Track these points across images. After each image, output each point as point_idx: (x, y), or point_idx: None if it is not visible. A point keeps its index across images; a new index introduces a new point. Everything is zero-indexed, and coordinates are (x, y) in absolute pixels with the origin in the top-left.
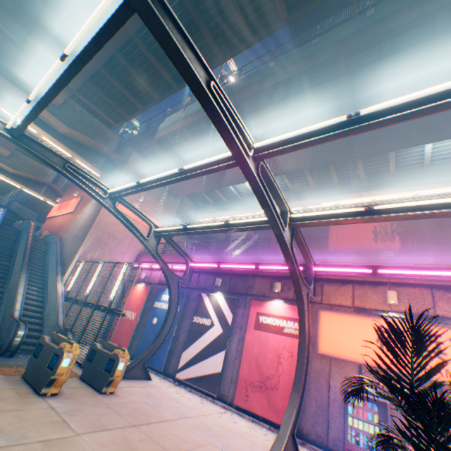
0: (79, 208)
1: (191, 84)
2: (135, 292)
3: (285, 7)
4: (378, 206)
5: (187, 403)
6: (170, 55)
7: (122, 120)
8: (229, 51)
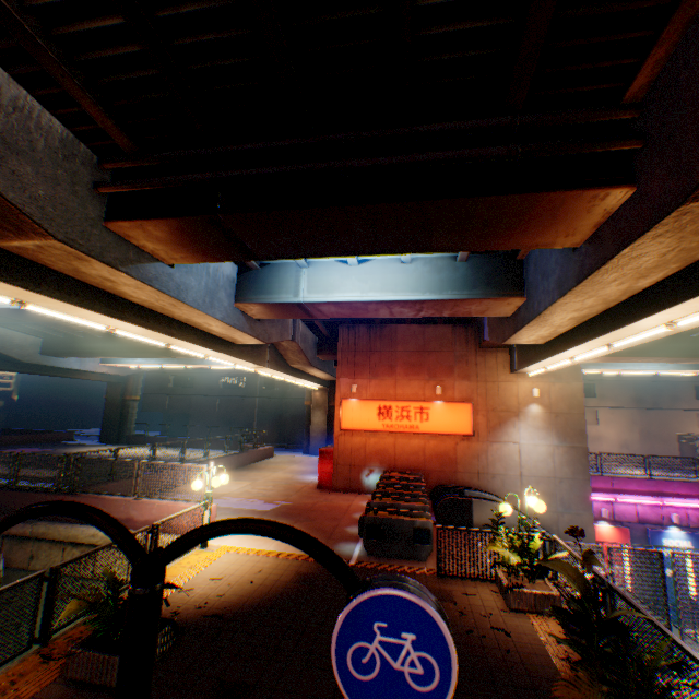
0: (479, 428)
1: None
2: (598, 536)
3: None
4: None
5: None
6: None
7: None
8: None
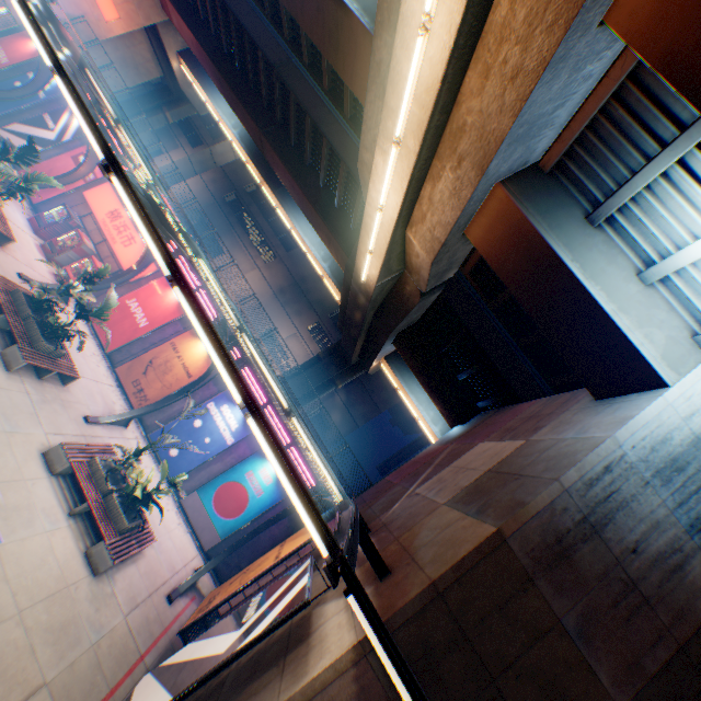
0: None
1: None
2: (25, 46)
3: None
4: None
5: None
6: None
7: None
8: None
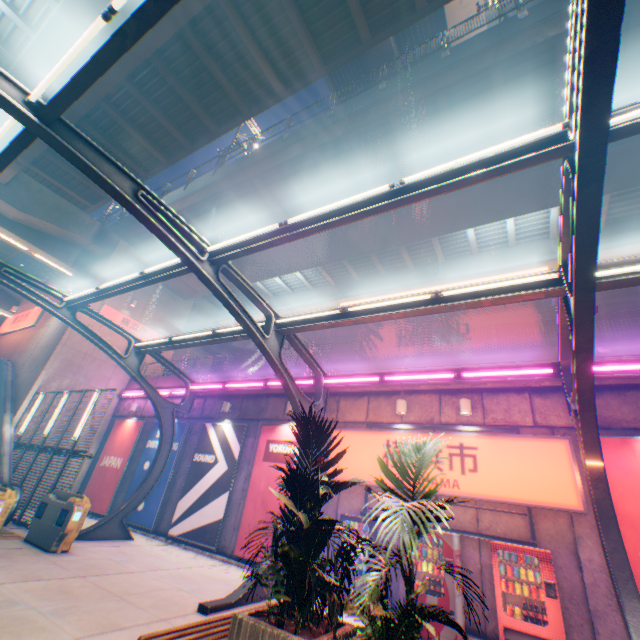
0: (43, 320)
1: (114, 195)
2: (124, 431)
3: (280, 80)
4: (351, 308)
5: (171, 558)
6: (84, 171)
7: (101, 201)
8: (225, 123)
